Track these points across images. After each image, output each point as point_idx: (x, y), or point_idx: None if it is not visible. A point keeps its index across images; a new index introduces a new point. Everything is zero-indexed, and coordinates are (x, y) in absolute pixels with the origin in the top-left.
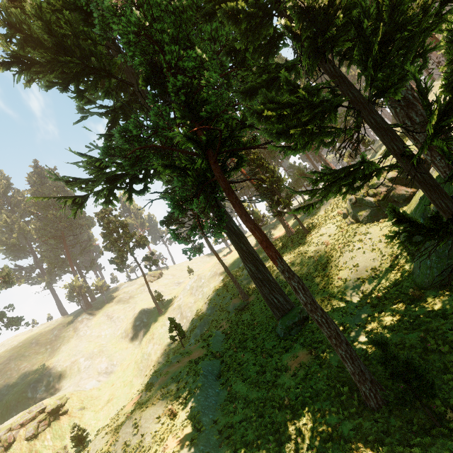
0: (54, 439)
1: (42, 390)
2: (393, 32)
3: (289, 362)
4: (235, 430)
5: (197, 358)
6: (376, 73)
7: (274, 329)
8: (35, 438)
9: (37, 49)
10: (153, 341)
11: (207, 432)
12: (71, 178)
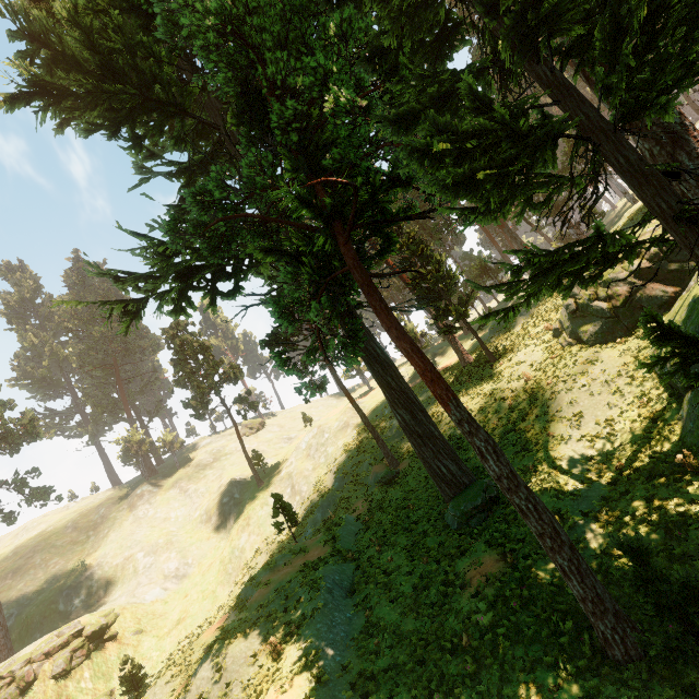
0: (95, 679)
1: (79, 600)
2: None
3: (467, 573)
4: (378, 685)
5: (317, 560)
6: (631, 74)
7: (442, 516)
8: (66, 676)
9: (71, 73)
10: (249, 529)
11: (332, 686)
12: (122, 272)
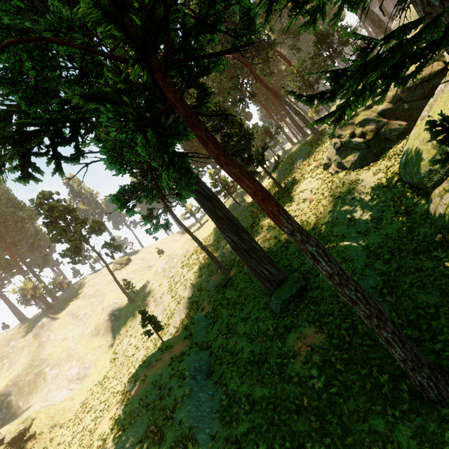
0: None
1: (2, 413)
2: None
3: (295, 345)
4: (242, 447)
5: (180, 353)
6: None
7: (267, 305)
8: None
9: None
10: (128, 335)
11: None
12: None
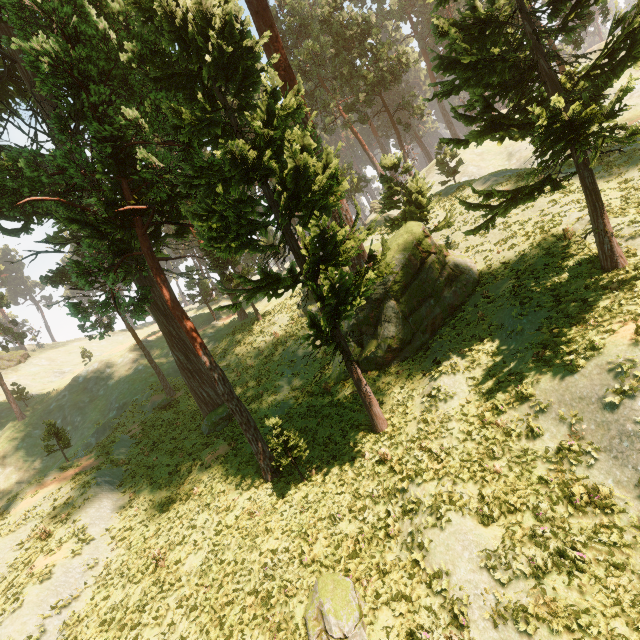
0: None
1: None
2: (301, 193)
3: (207, 457)
4: (133, 531)
5: (90, 469)
6: (293, 213)
7: (200, 427)
8: None
9: None
10: (5, 462)
11: (97, 541)
12: None
